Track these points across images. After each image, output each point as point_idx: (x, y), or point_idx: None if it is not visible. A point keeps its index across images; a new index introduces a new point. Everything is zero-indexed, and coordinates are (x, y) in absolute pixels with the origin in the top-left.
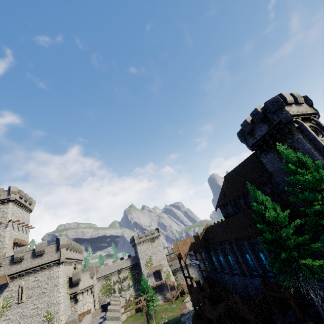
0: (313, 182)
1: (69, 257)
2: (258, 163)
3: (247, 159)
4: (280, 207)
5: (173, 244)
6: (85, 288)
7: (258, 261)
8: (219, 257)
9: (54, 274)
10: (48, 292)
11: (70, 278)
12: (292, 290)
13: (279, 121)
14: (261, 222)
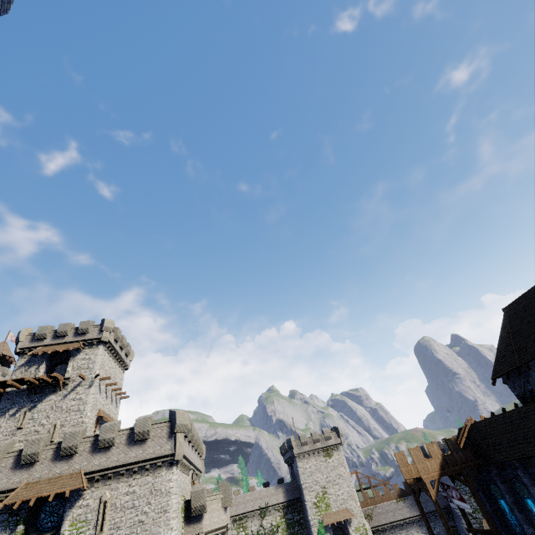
0: None
1: (187, 456)
2: None
3: None
4: None
5: (395, 455)
6: (214, 531)
7: None
8: (523, 501)
9: (162, 485)
10: (150, 524)
11: (186, 502)
12: None
13: None
14: None
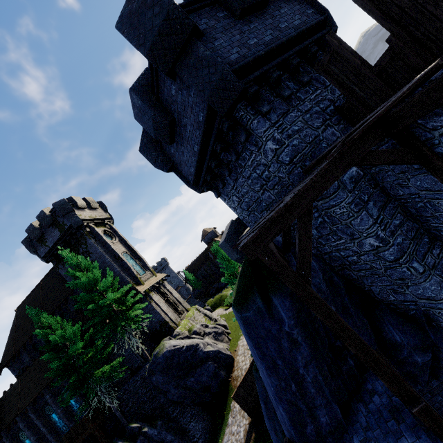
0: (89, 283)
1: None
2: (60, 277)
3: (47, 275)
4: (82, 323)
5: None
6: None
7: (68, 412)
8: None
9: None
10: None
11: None
12: (89, 414)
13: (70, 226)
14: (51, 351)
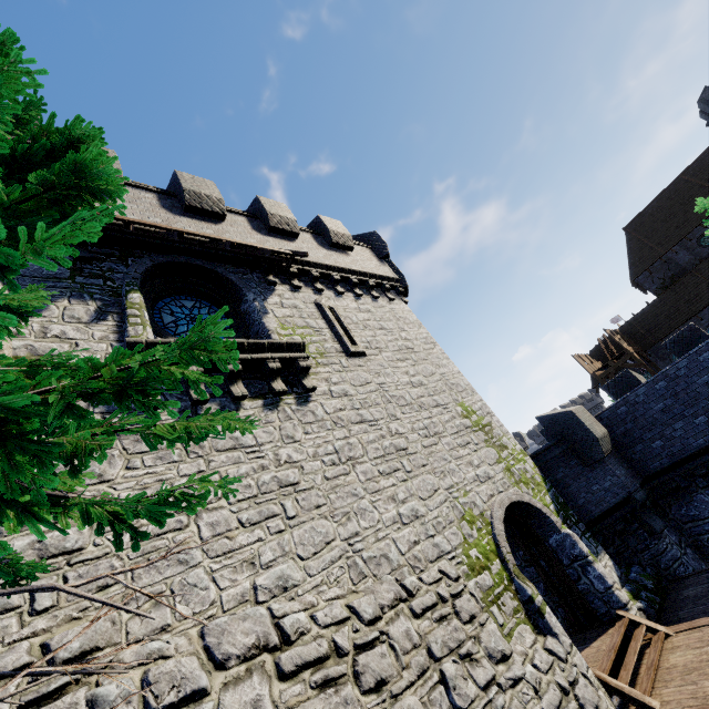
0: None
1: None
2: None
3: (697, 161)
4: None
5: (574, 356)
6: None
7: None
8: None
9: (406, 314)
10: (424, 353)
11: None
12: None
13: None
14: None
